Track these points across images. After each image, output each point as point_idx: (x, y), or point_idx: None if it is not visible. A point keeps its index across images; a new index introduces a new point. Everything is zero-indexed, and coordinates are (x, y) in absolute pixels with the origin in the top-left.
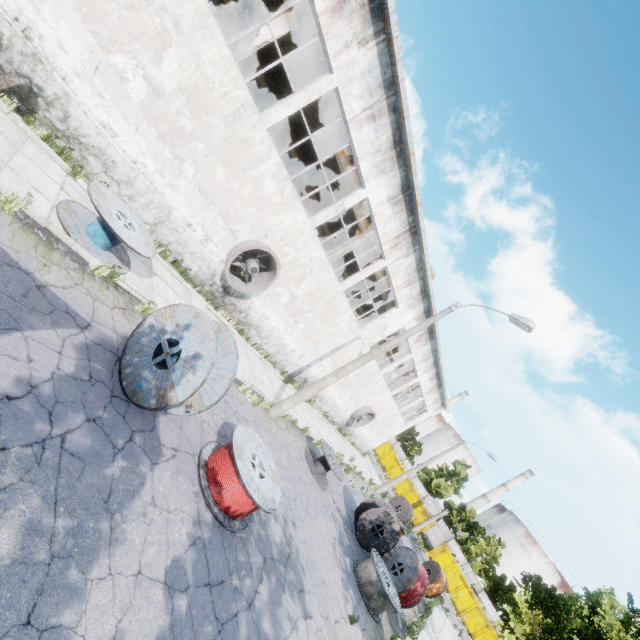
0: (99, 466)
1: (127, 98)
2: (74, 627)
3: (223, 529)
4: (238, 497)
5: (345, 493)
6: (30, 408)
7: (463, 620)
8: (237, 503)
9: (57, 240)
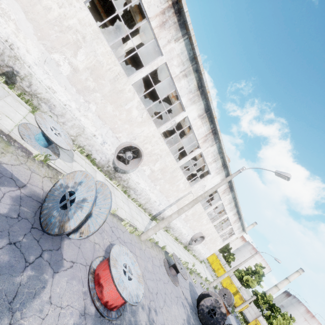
0: (11, 275)
1: (60, 74)
2: None
3: (103, 318)
4: (113, 294)
5: (190, 287)
6: None
7: None
8: (112, 298)
9: (14, 141)
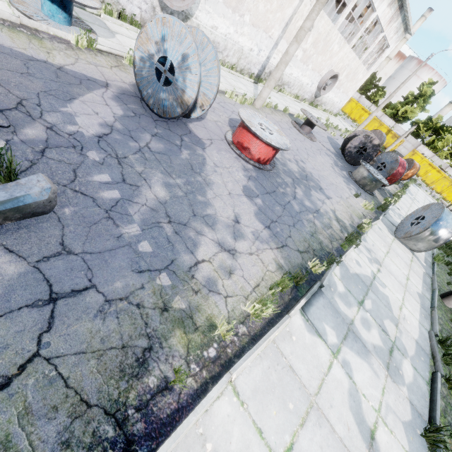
0: (176, 156)
1: None
2: (215, 214)
3: (261, 171)
4: (262, 150)
5: (329, 141)
6: (119, 137)
7: (432, 188)
8: (263, 154)
9: (36, 31)
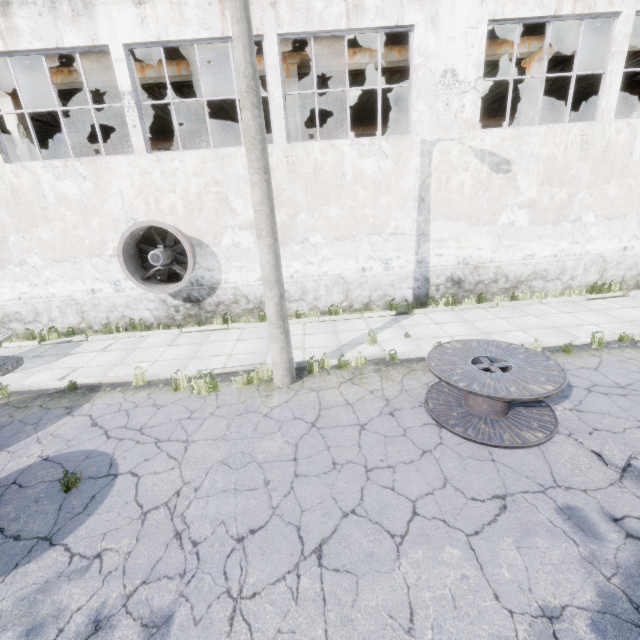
0: None
1: None
2: None
3: None
4: None
5: None
6: None
7: None
8: None
9: None
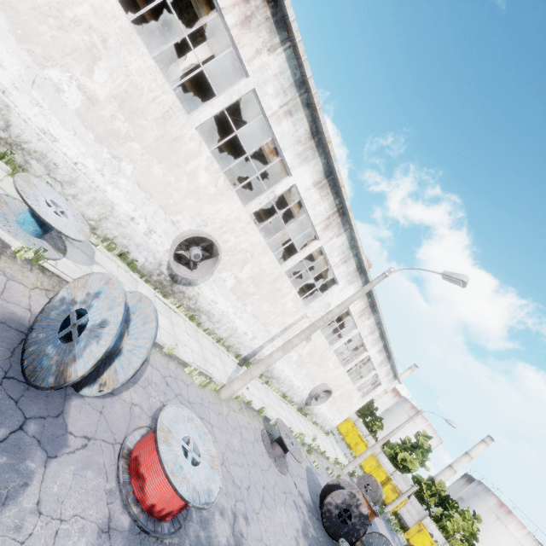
0: None
1: (64, 106)
2: None
3: (145, 536)
4: (163, 491)
5: (308, 475)
6: None
7: None
8: (162, 499)
9: None
